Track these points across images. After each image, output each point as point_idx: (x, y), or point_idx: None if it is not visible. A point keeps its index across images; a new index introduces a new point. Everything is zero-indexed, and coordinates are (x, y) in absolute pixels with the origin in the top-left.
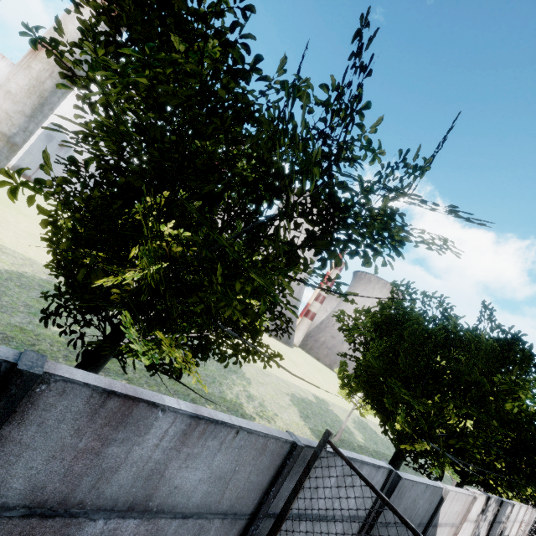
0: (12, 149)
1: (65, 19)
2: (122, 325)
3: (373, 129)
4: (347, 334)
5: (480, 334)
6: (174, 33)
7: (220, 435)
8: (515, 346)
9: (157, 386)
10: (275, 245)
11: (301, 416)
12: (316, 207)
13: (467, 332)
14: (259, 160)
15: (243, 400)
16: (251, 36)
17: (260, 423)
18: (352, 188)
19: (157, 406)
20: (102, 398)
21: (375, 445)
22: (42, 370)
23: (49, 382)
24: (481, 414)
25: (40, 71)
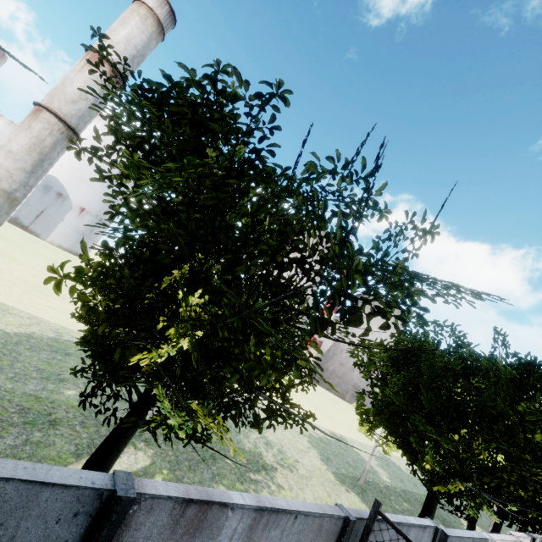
0: (13, 204)
1: (64, 82)
2: (153, 396)
3: (379, 192)
4: (363, 370)
5: (496, 361)
6: (200, 134)
7: (281, 523)
8: (534, 373)
9: (175, 444)
10: (310, 321)
11: (322, 459)
12: (338, 273)
13: (484, 360)
14: (280, 233)
15: (261, 449)
16: (276, 145)
17: (282, 473)
18: (369, 253)
19: (227, 506)
20: (182, 507)
21: (402, 483)
22: (135, 492)
23: (140, 501)
24: (512, 449)
25: (41, 130)
